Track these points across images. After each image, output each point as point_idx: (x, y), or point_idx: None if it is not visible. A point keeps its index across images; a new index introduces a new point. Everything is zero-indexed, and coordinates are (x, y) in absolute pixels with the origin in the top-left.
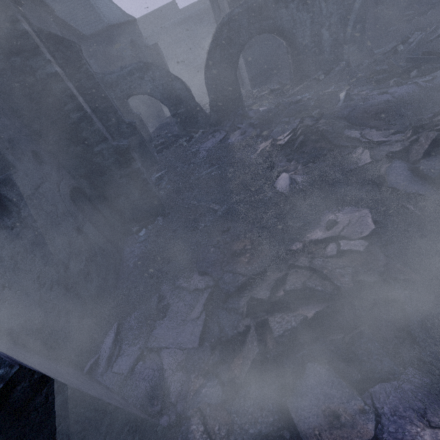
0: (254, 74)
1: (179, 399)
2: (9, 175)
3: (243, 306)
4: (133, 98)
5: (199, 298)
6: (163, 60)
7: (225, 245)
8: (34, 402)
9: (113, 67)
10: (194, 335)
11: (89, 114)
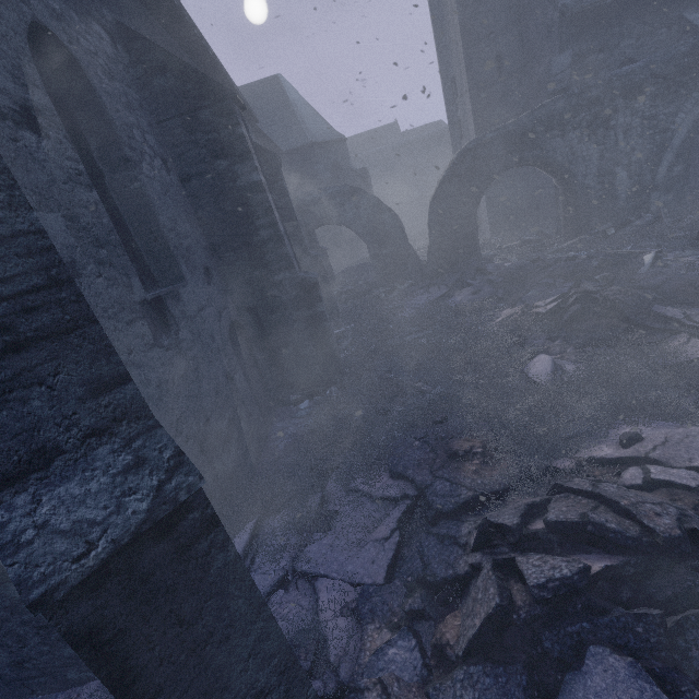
0: (498, 218)
1: (343, 659)
2: (178, 287)
3: (466, 535)
4: (318, 230)
5: (387, 512)
6: (369, 188)
7: (437, 441)
8: (197, 546)
9: (304, 189)
10: (378, 565)
11: (282, 233)
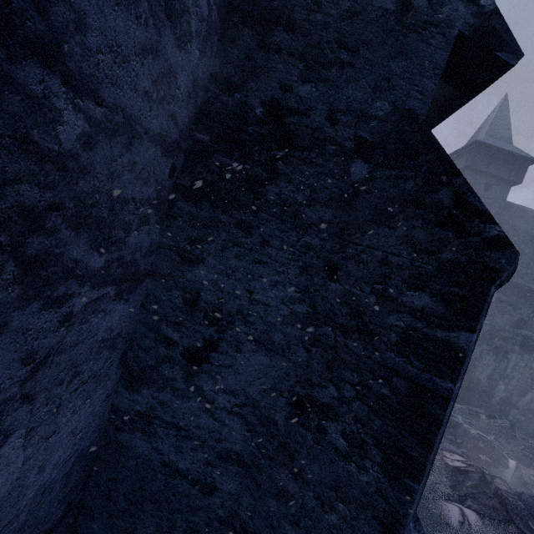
0: None
1: None
2: None
3: None
4: None
5: None
6: None
7: None
8: None
9: None
10: None
11: None
